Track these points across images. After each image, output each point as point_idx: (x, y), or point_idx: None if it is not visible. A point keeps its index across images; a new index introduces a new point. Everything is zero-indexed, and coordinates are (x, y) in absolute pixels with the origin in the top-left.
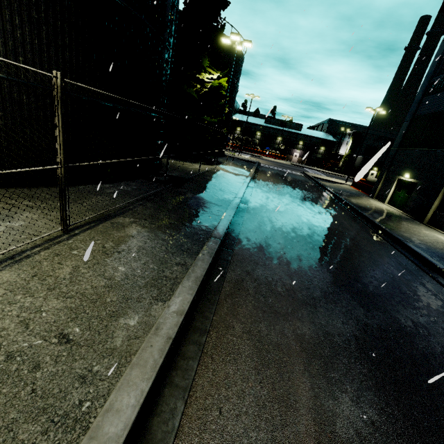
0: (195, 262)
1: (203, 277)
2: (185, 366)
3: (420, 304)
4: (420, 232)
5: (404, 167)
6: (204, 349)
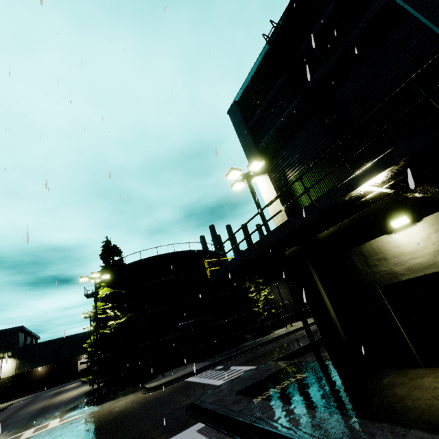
0: None
1: None
2: None
3: None
4: None
5: None
6: None
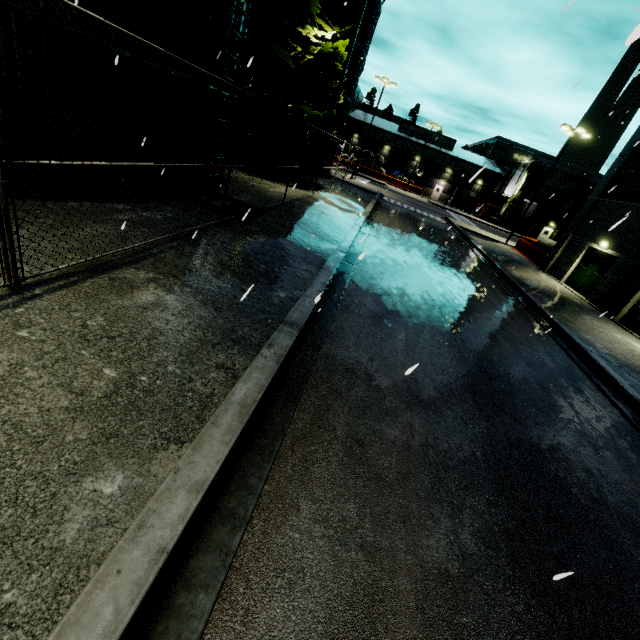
0: (248, 373)
1: (257, 404)
2: (188, 608)
3: (608, 467)
4: (608, 334)
5: (602, 230)
6: (235, 561)
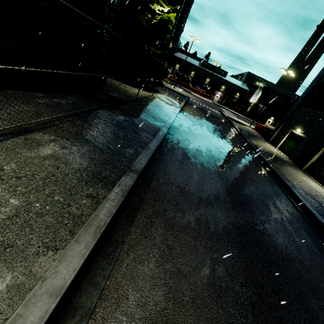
0: (103, 203)
1: (107, 225)
2: None
3: (303, 257)
4: (299, 177)
5: (298, 123)
6: None
